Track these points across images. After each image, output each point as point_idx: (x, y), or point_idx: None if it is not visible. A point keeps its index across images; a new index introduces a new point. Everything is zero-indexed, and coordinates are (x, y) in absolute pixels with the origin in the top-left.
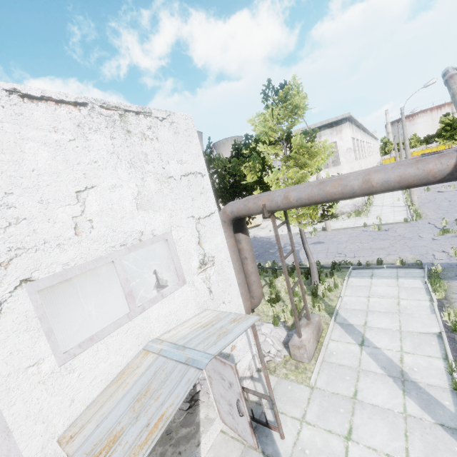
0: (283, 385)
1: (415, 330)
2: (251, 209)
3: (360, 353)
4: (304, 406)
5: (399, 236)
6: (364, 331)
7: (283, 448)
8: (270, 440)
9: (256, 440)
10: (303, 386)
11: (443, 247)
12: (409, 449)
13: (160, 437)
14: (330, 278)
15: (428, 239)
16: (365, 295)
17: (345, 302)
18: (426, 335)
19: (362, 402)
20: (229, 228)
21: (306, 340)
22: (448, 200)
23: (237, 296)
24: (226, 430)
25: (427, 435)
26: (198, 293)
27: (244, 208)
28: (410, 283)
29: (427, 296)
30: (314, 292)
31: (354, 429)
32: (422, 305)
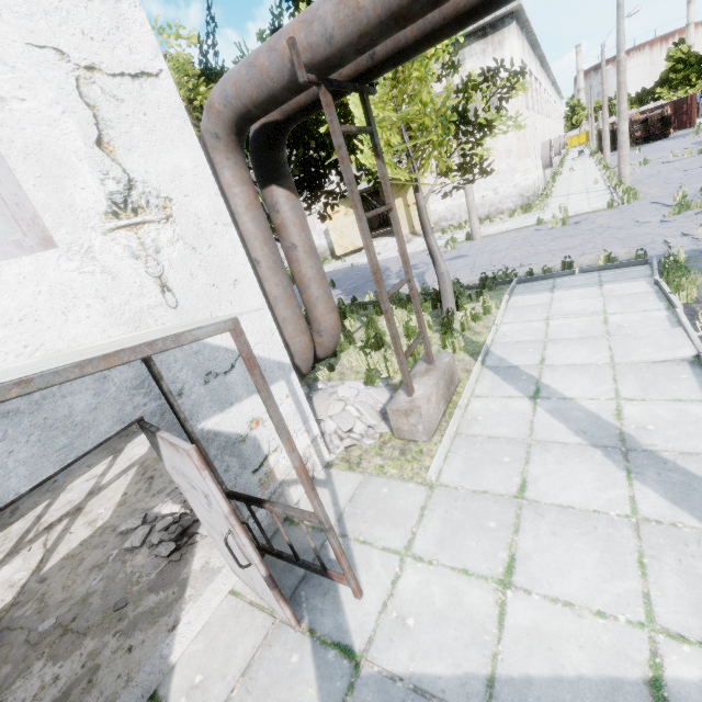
0: (372, 488)
1: (644, 358)
2: (266, 73)
3: (532, 411)
4: (412, 524)
5: (600, 228)
6: (540, 374)
7: (358, 619)
8: (332, 602)
9: (291, 610)
10: (412, 485)
11: (683, 229)
12: (652, 596)
13: (100, 617)
14: (477, 302)
15: (652, 224)
16: (542, 317)
17: (504, 333)
18: (667, 365)
19: (537, 503)
20: (234, 157)
21: (423, 397)
22: (681, 170)
23: (259, 312)
24: (242, 590)
25: (693, 560)
26: (113, 282)
27: (250, 76)
28: (625, 289)
29: (661, 303)
30: (446, 323)
31: (520, 562)
32: (652, 317)
